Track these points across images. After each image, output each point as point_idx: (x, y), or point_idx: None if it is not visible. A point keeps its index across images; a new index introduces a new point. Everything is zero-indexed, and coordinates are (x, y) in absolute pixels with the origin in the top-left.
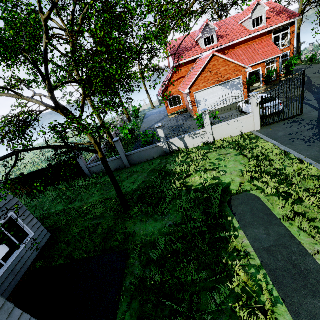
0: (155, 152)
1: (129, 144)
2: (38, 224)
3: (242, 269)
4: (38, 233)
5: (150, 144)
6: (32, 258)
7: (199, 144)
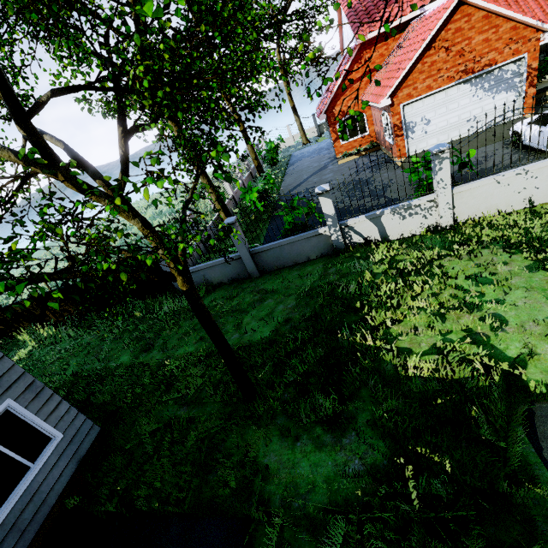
0: (312, 248)
1: (259, 222)
2: (71, 412)
3: None
4: (73, 432)
5: (301, 231)
6: (60, 487)
7: (415, 230)
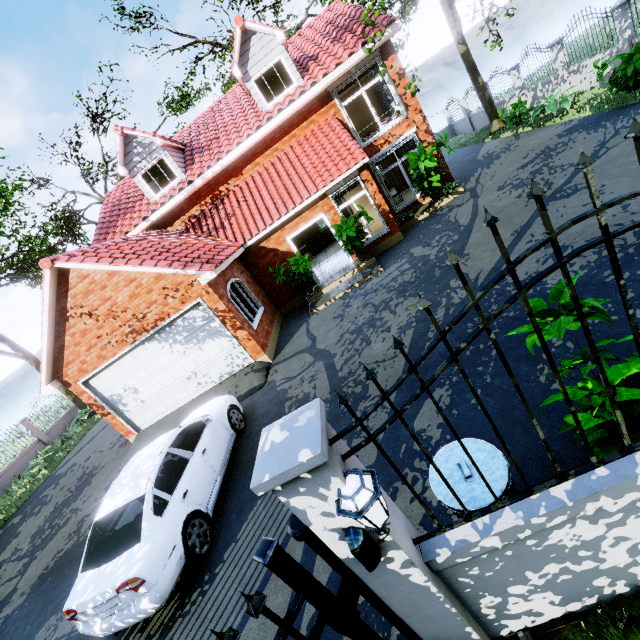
0: None
1: None
2: None
3: None
4: None
5: None
6: None
7: None
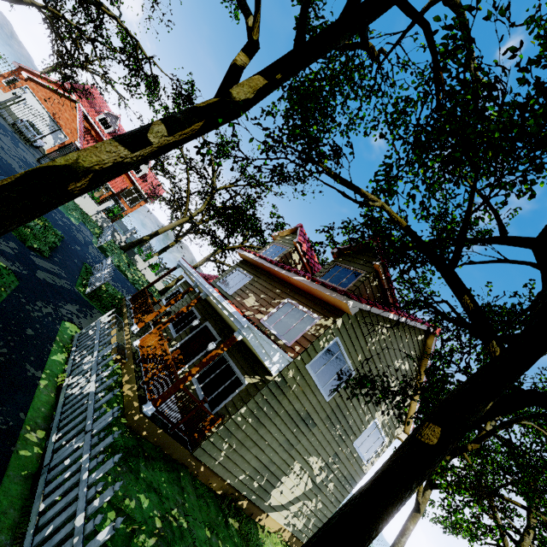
0: None
1: None
2: None
3: None
4: None
5: None
6: None
7: None
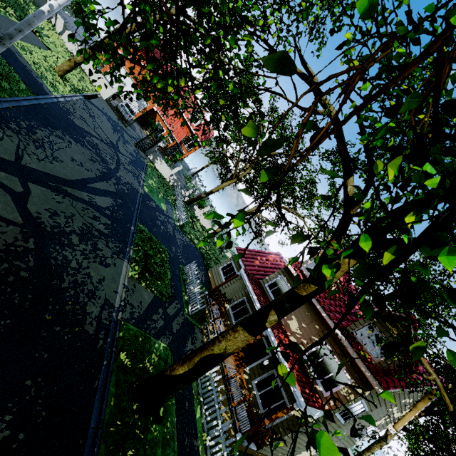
0: None
1: None
2: None
3: (0, 6)
4: None
5: None
6: None
7: (69, 48)
